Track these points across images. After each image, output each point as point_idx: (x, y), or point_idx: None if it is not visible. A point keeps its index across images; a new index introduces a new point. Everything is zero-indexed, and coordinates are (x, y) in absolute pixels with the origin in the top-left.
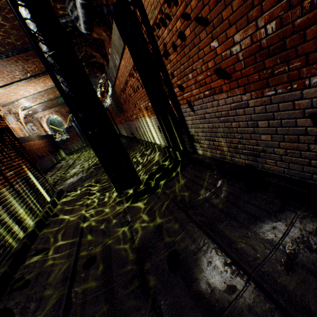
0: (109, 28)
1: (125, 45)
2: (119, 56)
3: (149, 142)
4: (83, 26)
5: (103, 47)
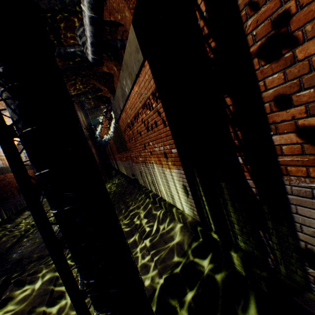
0: (121, 63)
1: (145, 61)
2: (131, 80)
3: (159, 197)
4: (90, 49)
5: (111, 82)
